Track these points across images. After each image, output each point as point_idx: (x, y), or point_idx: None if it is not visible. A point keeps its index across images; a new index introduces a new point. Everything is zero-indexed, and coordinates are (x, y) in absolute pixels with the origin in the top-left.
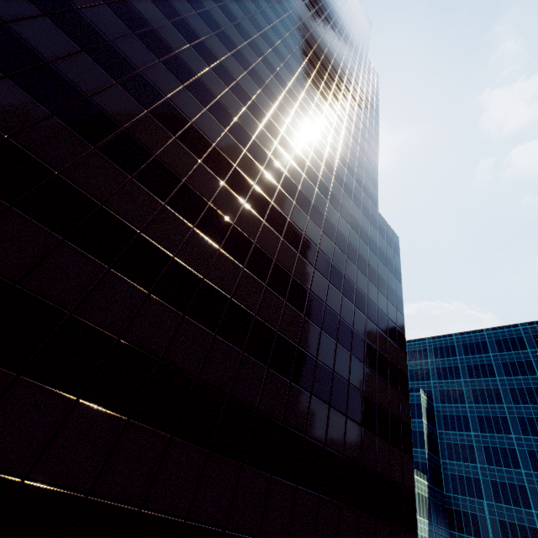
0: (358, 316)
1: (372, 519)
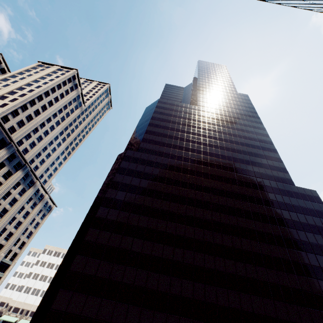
0: (319, 258)
1: None
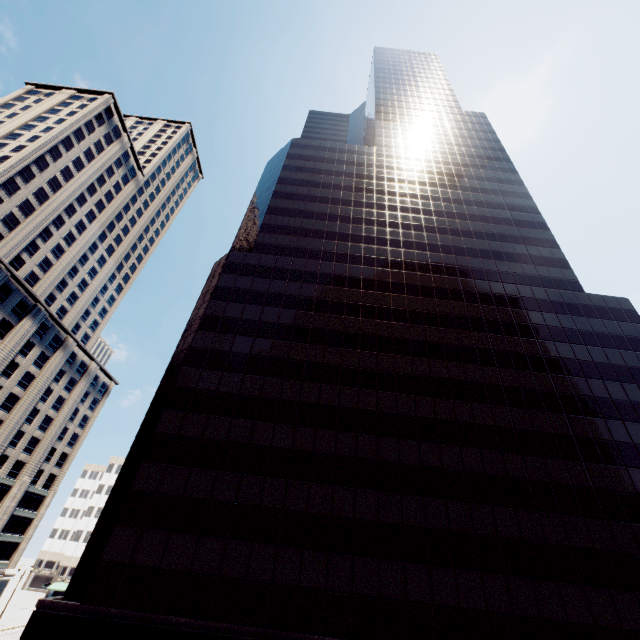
0: (632, 428)
1: None
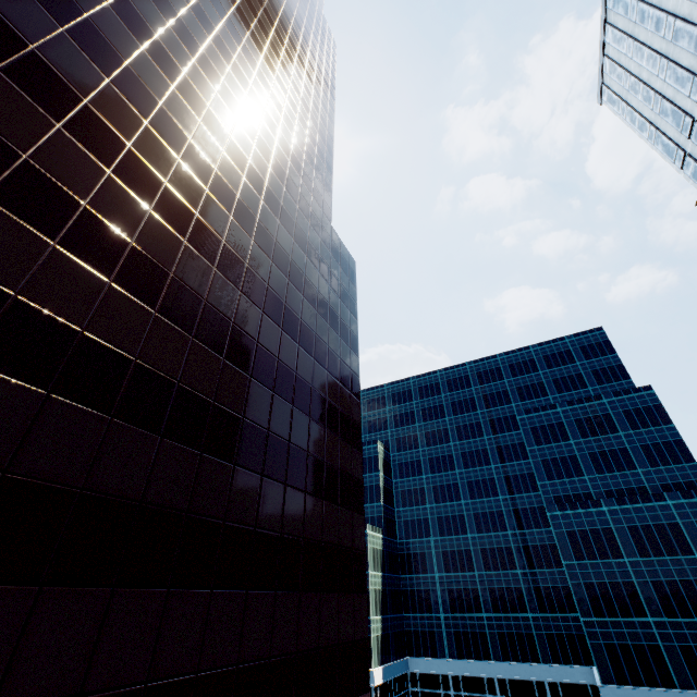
0: (303, 358)
1: (317, 596)
